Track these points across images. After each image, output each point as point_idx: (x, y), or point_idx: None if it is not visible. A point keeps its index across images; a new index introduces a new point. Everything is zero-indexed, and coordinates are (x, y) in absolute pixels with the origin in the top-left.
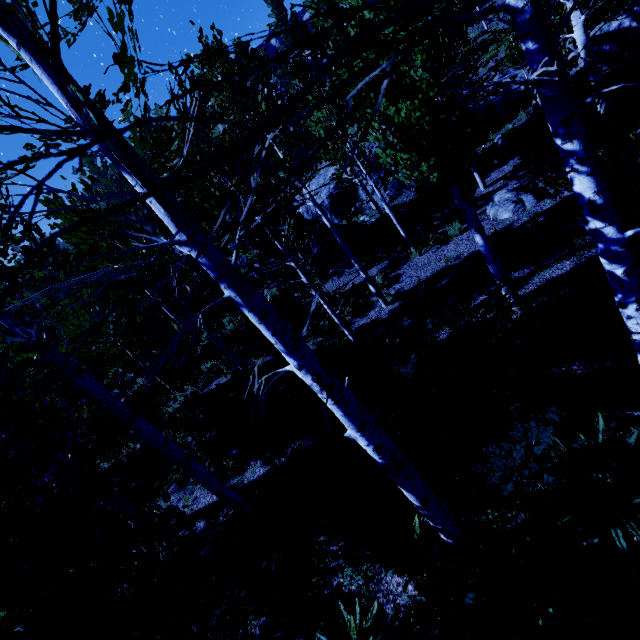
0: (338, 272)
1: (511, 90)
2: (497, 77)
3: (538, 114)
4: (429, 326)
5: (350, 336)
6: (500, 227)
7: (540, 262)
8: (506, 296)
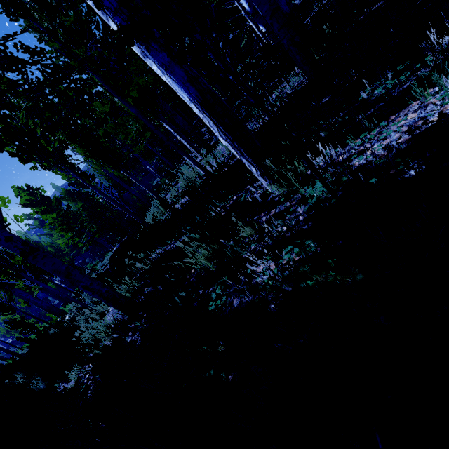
0: None
1: None
2: None
3: None
4: None
5: None
6: None
7: None
8: None
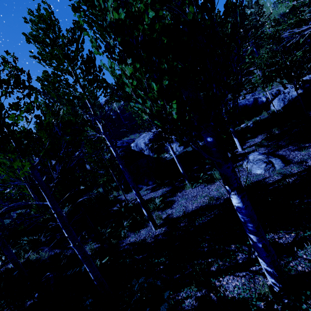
0: (139, 187)
1: (258, 100)
2: (249, 96)
3: (275, 113)
4: (163, 308)
5: (90, 273)
6: (254, 180)
7: (303, 230)
8: (270, 278)
